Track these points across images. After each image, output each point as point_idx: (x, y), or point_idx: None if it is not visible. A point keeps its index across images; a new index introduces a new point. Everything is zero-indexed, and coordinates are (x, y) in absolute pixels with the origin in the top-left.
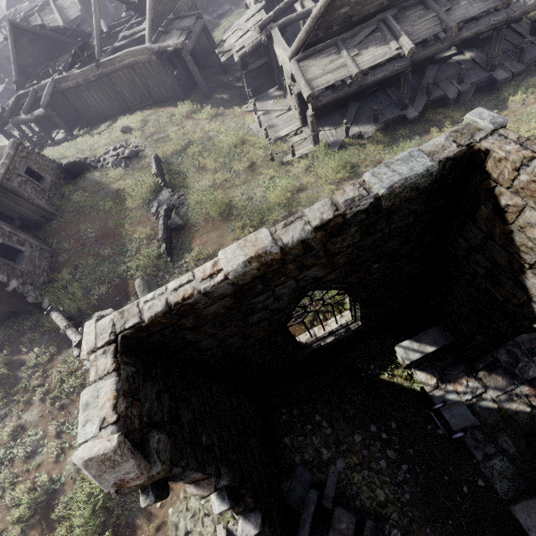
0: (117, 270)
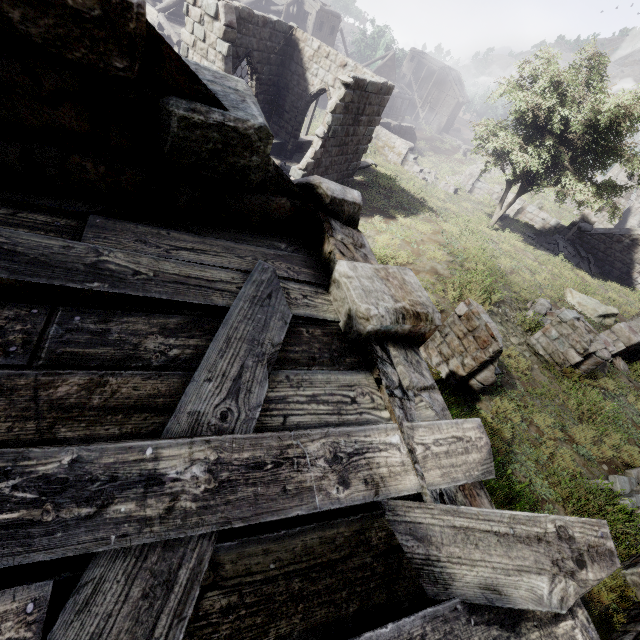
0: None
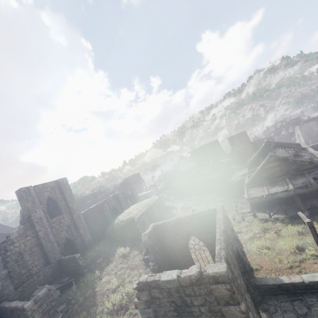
0: None
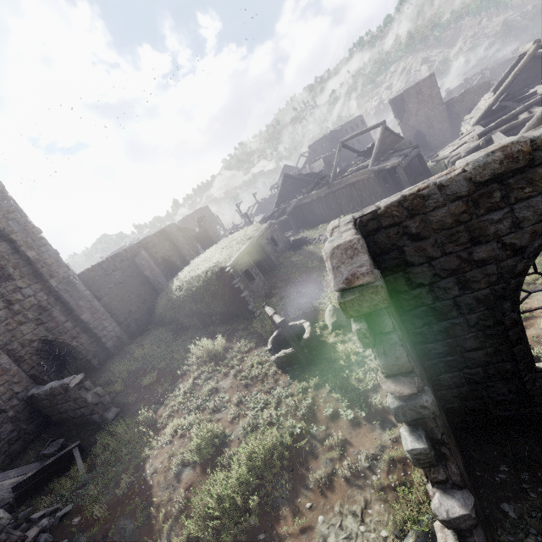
0: (312, 303)
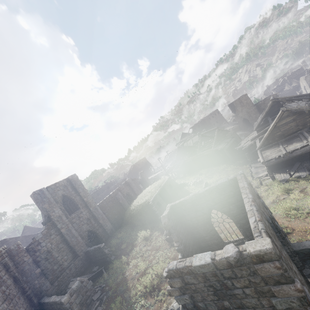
0: None
